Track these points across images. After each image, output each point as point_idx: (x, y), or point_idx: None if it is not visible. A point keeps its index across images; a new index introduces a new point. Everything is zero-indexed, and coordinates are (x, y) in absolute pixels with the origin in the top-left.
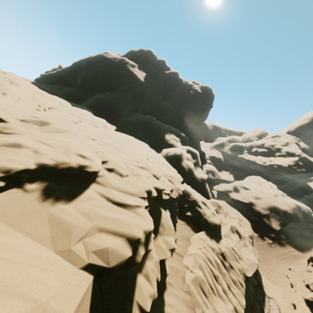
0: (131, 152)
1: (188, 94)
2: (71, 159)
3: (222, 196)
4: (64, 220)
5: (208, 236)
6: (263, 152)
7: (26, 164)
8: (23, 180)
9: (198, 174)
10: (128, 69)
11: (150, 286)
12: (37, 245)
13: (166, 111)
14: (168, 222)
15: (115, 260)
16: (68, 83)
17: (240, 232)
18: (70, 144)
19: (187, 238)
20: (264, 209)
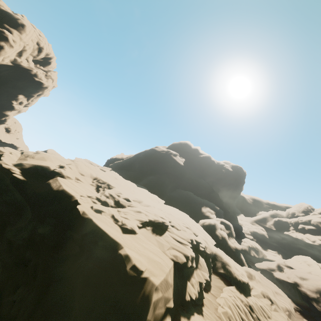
0: (180, 218)
1: (220, 173)
2: (159, 219)
3: (266, 276)
4: (161, 241)
5: (238, 290)
6: (311, 230)
7: (146, 219)
8: (145, 225)
9: (232, 244)
10: (172, 157)
11: (194, 289)
12: (156, 247)
13: (201, 187)
14: (204, 264)
15: (180, 260)
16: (129, 168)
17: (272, 298)
18: (155, 212)
19: (220, 288)
20: (311, 291)
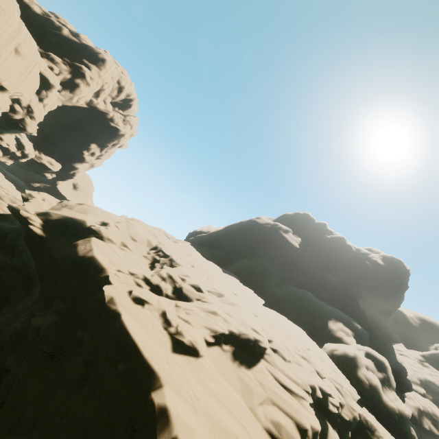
0: (291, 336)
1: (361, 266)
2: (248, 332)
3: None
4: (248, 382)
5: None
6: None
7: (224, 329)
8: (221, 341)
9: (391, 402)
10: (281, 234)
11: None
12: (235, 393)
13: (328, 286)
14: None
15: (287, 437)
16: (216, 245)
17: None
18: (244, 318)
19: None
20: None
